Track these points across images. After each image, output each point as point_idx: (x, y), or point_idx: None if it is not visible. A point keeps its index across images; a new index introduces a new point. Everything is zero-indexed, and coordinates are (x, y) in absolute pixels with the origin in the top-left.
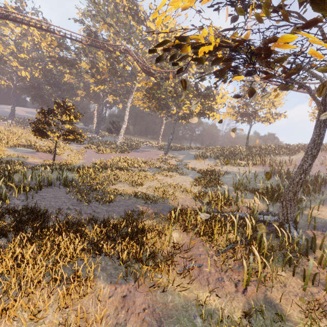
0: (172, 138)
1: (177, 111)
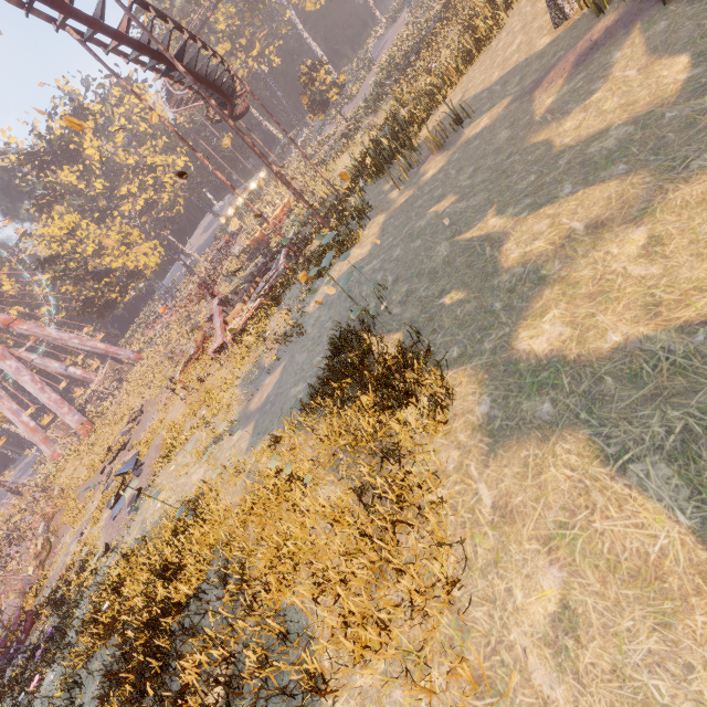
0: None
1: None
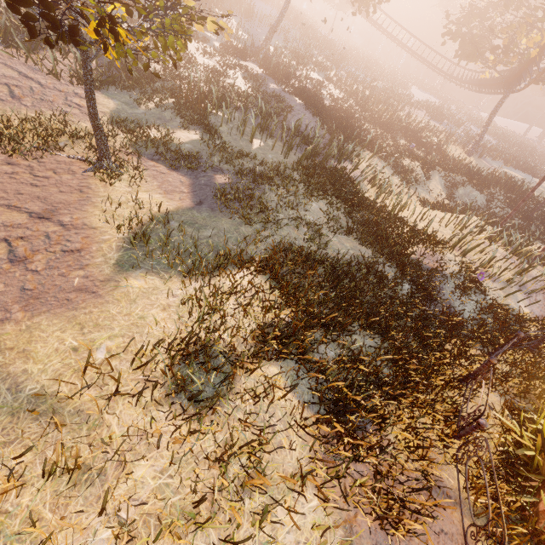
0: None
1: None
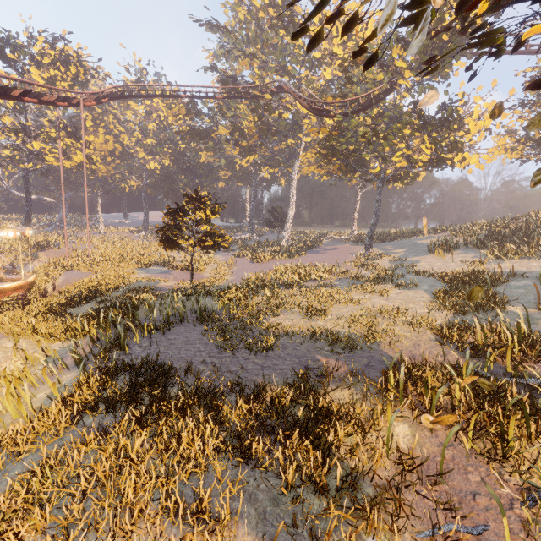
0: (377, 219)
1: (381, 168)
